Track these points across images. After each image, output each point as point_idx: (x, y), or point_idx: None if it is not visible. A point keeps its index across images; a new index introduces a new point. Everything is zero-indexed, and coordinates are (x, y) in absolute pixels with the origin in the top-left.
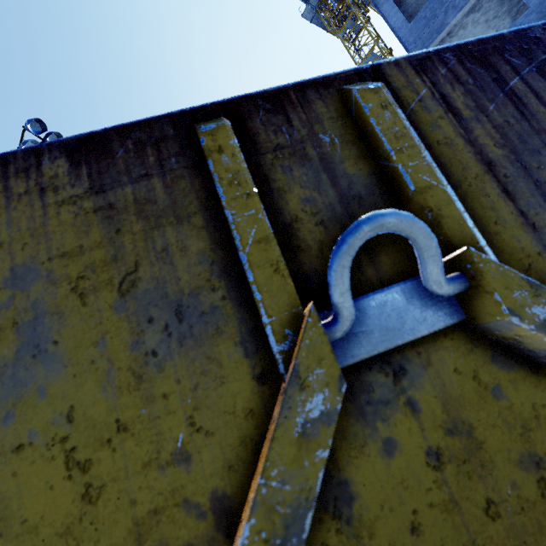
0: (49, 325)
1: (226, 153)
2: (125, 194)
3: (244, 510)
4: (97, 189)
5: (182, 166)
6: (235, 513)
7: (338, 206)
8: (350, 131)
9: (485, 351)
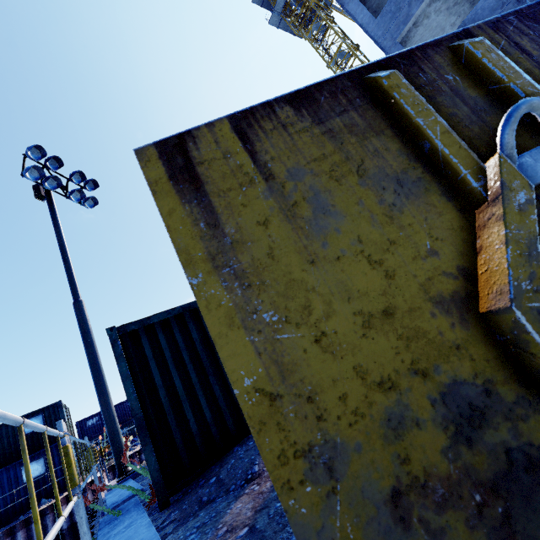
0: (325, 197)
1: (403, 88)
2: (337, 123)
3: (481, 270)
4: (318, 122)
5: (365, 103)
6: (474, 275)
7: (472, 115)
8: (463, 72)
9: None
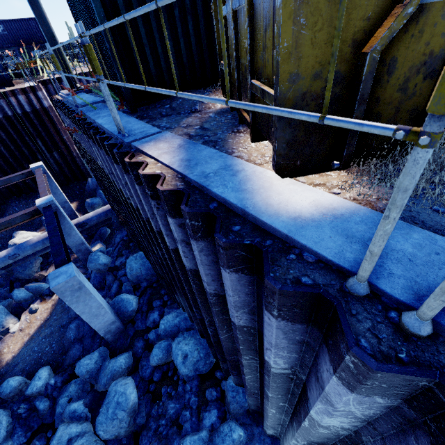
0: None
1: None
2: None
3: (375, 35)
4: None
5: None
6: (372, 36)
7: None
8: None
9: (442, 12)
